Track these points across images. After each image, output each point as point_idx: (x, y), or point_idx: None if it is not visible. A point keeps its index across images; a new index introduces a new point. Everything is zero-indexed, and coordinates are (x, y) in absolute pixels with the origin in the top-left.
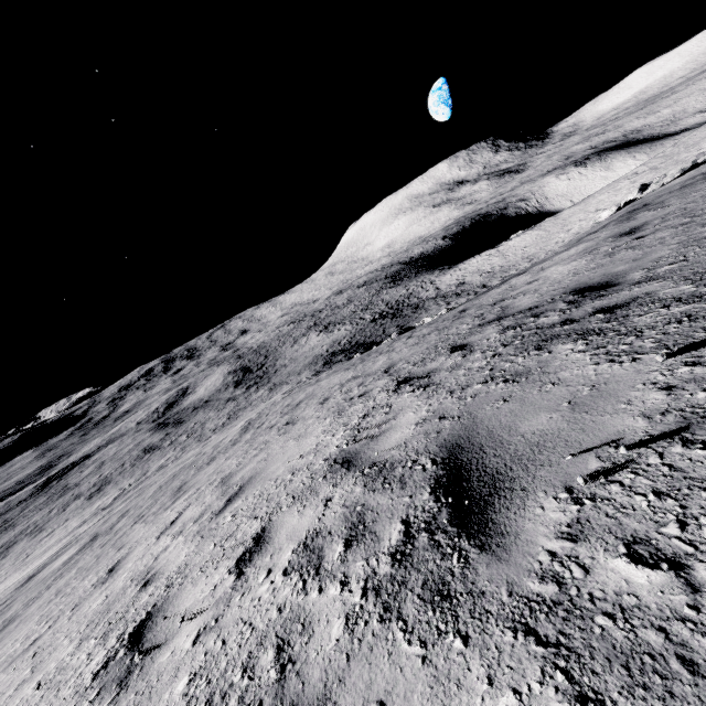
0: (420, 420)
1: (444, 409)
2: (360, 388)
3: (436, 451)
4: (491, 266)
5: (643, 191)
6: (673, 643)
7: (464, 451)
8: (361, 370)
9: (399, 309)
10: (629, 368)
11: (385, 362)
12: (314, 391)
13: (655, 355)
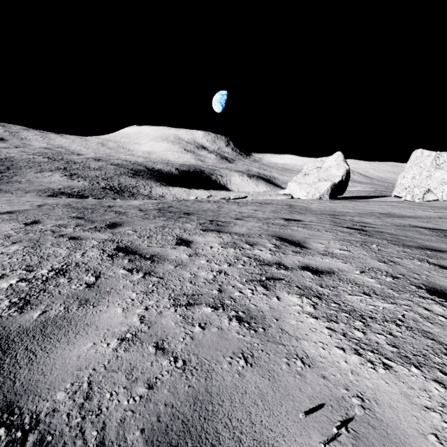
0: (20, 209)
1: (29, 209)
2: (29, 204)
3: (11, 211)
4: (181, 196)
5: (209, 197)
6: (0, 218)
7: (15, 212)
8: (44, 200)
9: (124, 190)
10: (60, 212)
11: (54, 201)
12: (14, 199)
13: (66, 212)
